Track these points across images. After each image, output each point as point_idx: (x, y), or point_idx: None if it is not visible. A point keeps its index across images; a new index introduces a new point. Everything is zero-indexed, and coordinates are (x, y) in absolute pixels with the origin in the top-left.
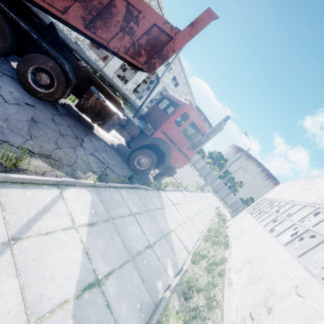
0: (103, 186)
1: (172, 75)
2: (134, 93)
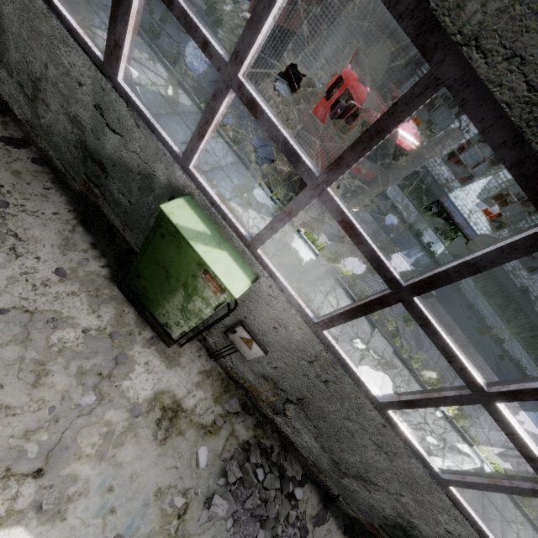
0: None
1: None
2: None
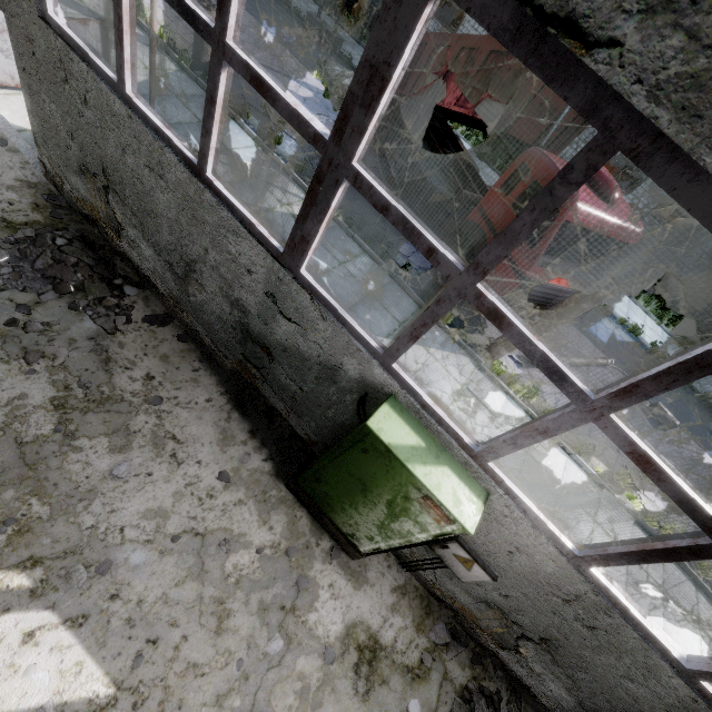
0: (346, 230)
1: None
2: None
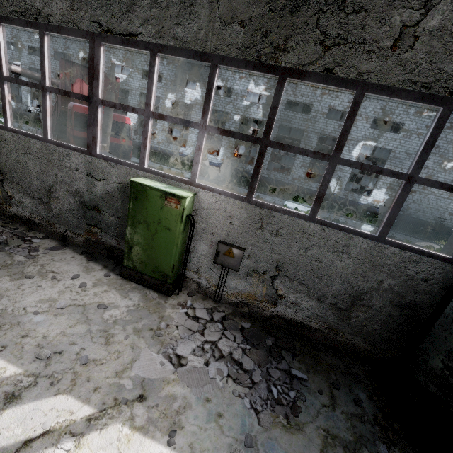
0: None
1: (368, 121)
2: (359, 190)
